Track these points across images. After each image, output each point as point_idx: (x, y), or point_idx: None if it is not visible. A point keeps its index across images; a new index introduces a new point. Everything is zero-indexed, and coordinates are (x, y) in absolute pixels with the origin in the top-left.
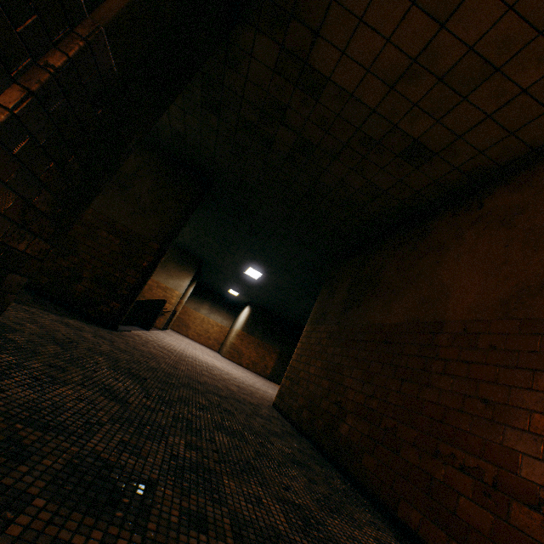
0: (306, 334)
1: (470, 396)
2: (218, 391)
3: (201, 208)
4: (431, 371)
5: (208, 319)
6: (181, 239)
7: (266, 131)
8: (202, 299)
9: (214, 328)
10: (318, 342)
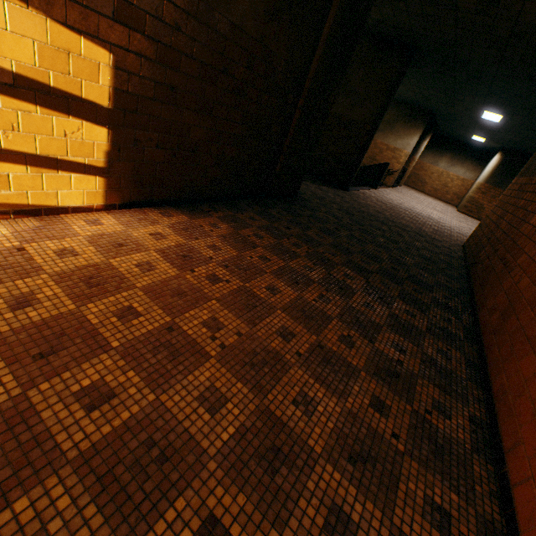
0: (508, 187)
1: (533, 227)
2: (405, 228)
3: (415, 68)
4: (535, 213)
5: (447, 172)
6: (406, 96)
7: (446, 0)
8: (441, 152)
9: (453, 182)
10: (509, 195)
